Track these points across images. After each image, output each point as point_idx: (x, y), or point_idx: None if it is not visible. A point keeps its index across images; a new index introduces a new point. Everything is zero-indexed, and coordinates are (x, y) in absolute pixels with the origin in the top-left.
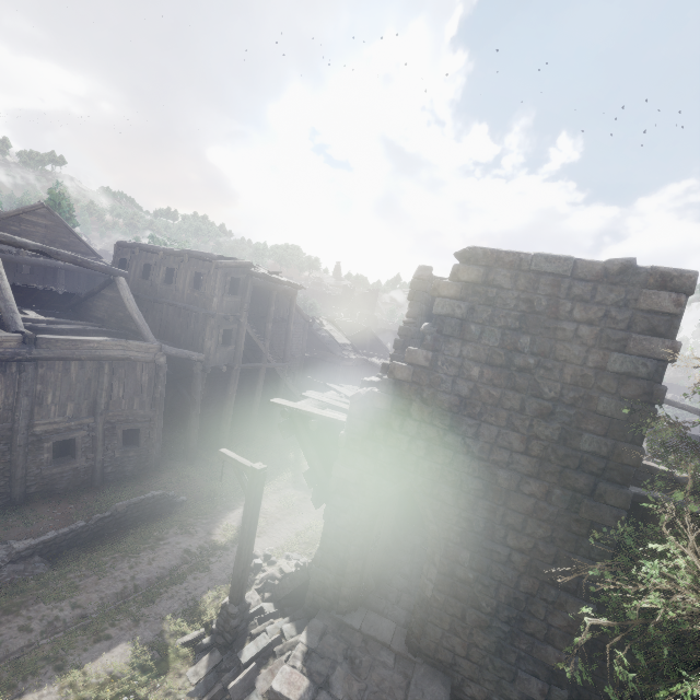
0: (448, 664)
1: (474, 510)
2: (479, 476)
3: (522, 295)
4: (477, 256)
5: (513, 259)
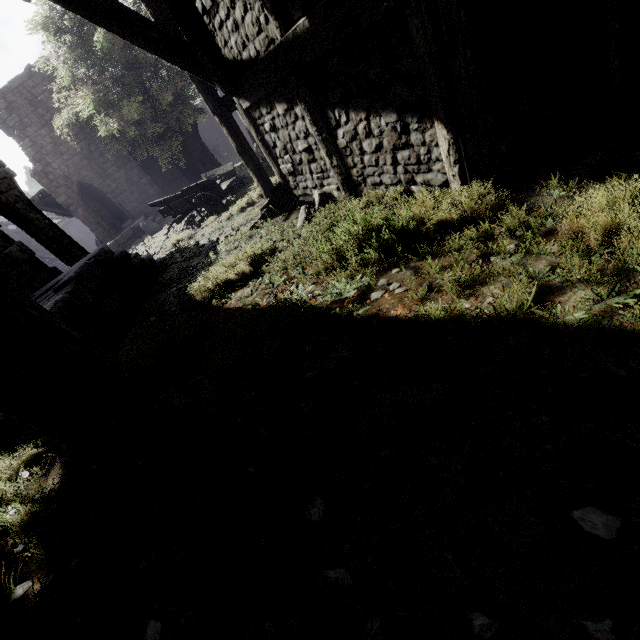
0: (141, 211)
1: (94, 169)
2: (83, 159)
3: (23, 99)
4: None
5: (6, 90)
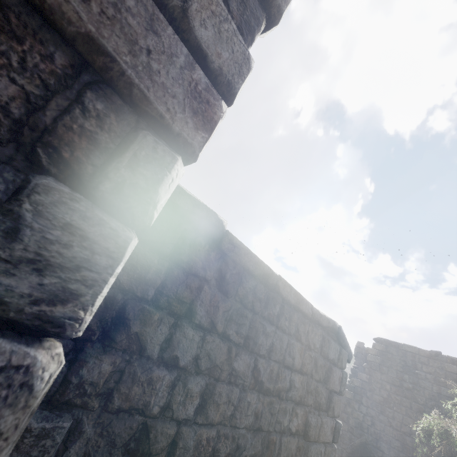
0: None
1: None
2: (398, 439)
3: (401, 358)
4: (381, 341)
5: (395, 344)
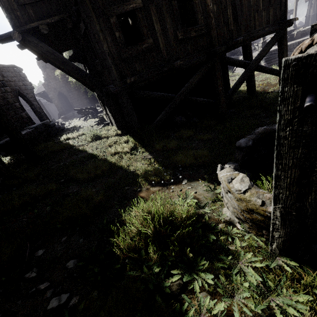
0: (79, 107)
1: (66, 88)
2: (63, 84)
3: None
4: None
5: None
